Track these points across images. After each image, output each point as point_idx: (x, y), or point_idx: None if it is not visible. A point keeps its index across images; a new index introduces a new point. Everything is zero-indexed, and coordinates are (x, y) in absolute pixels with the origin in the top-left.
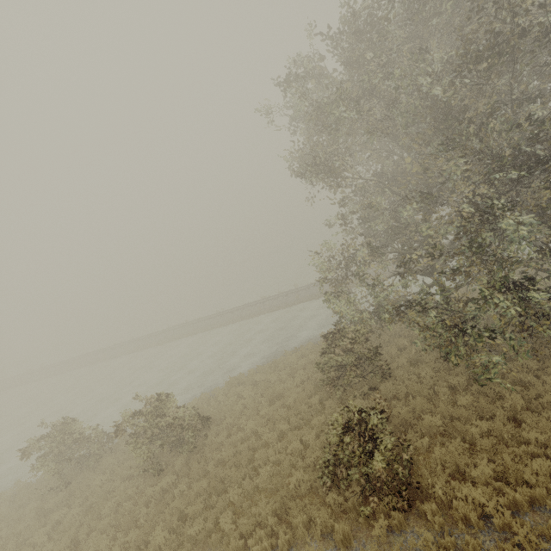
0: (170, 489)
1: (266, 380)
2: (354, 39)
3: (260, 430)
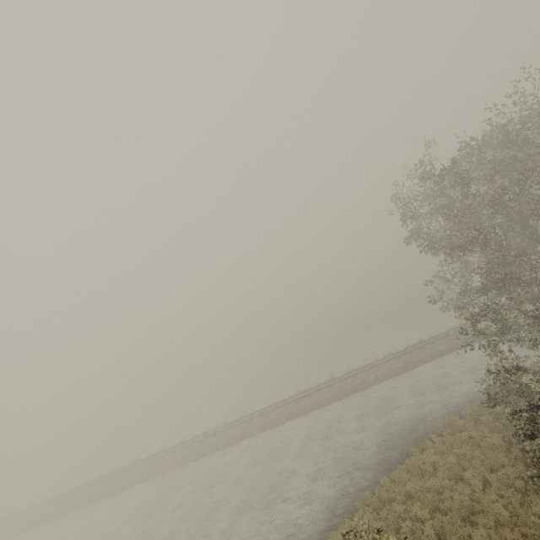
0: None
1: (424, 489)
2: (501, 146)
3: None
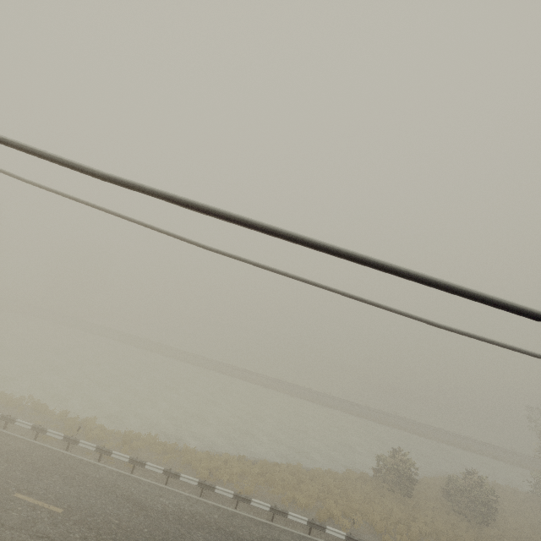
0: (494, 536)
1: None
2: None
3: (527, 531)
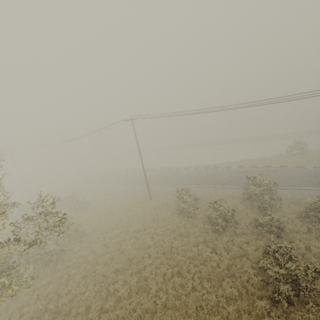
0: None
1: None
2: None
3: None
